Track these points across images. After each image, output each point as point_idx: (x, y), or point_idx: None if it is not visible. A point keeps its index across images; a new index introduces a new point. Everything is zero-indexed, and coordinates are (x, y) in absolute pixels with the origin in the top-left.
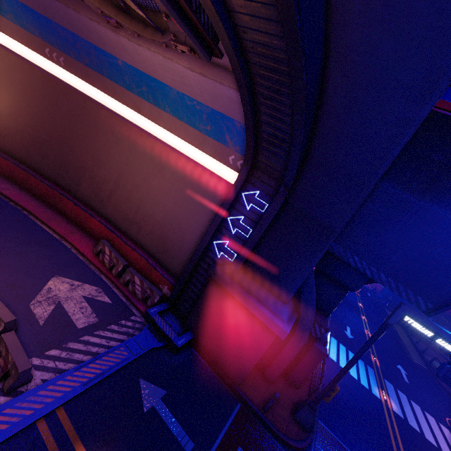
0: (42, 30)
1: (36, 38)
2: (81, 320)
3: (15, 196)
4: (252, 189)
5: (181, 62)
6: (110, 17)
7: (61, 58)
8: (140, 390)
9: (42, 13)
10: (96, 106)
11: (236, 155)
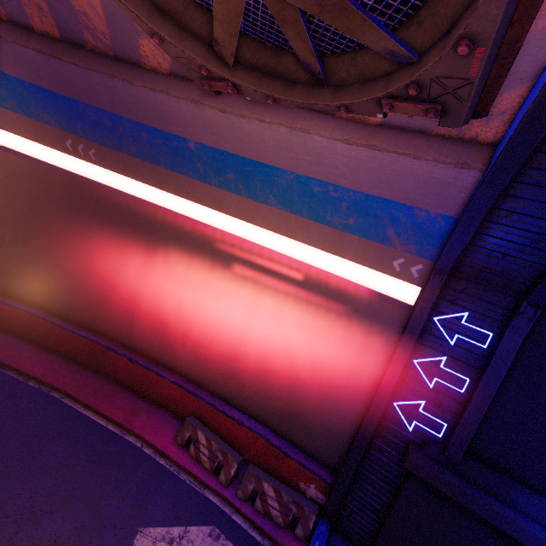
0: (61, 116)
1: (51, 128)
2: None
3: (35, 366)
4: (452, 310)
5: (326, 132)
6: (222, 77)
7: (91, 150)
8: None
9: (63, 93)
10: (148, 210)
11: (408, 257)
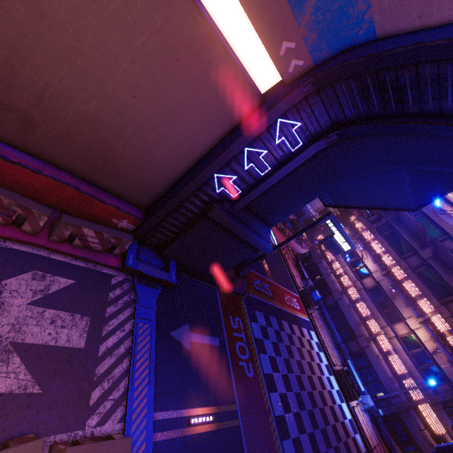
0: None
1: None
2: (74, 337)
3: None
4: (293, 118)
5: None
6: None
7: None
8: (177, 340)
9: None
10: None
11: (300, 46)
